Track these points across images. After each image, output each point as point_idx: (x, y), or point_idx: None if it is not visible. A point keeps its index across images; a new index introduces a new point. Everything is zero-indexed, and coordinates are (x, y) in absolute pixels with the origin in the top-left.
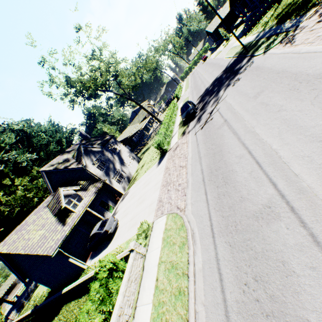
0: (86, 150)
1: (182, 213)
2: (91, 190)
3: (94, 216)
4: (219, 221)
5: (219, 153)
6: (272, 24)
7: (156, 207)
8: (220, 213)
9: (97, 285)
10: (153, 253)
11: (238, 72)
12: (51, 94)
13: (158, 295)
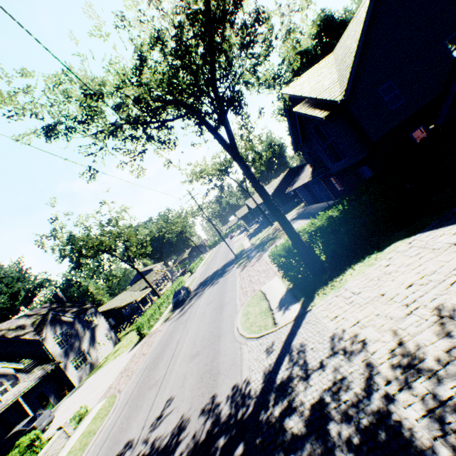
0: (54, 318)
1: (120, 393)
2: (36, 373)
3: (22, 413)
4: (135, 393)
5: (168, 344)
6: (257, 244)
7: (103, 394)
8: (139, 388)
9: (17, 450)
10: (79, 431)
11: (223, 275)
12: (44, 245)
13: (68, 455)
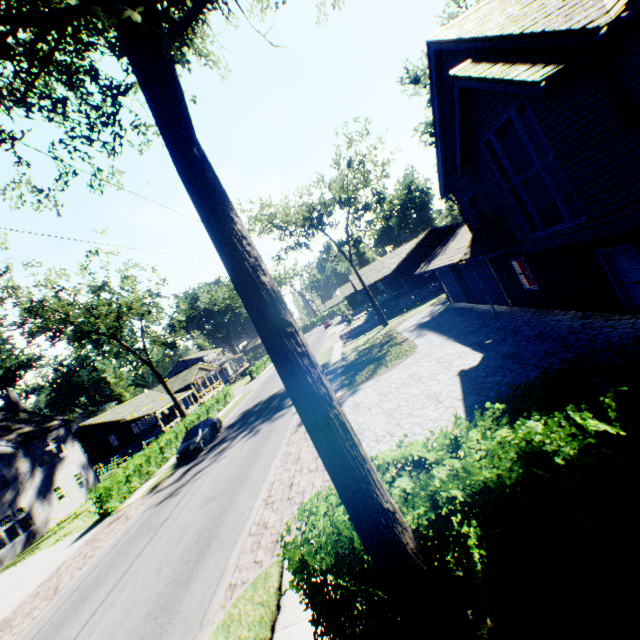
0: None
1: None
2: None
3: None
4: None
5: (83, 602)
6: (349, 360)
7: None
8: None
9: None
10: None
11: (274, 415)
12: None
13: None
